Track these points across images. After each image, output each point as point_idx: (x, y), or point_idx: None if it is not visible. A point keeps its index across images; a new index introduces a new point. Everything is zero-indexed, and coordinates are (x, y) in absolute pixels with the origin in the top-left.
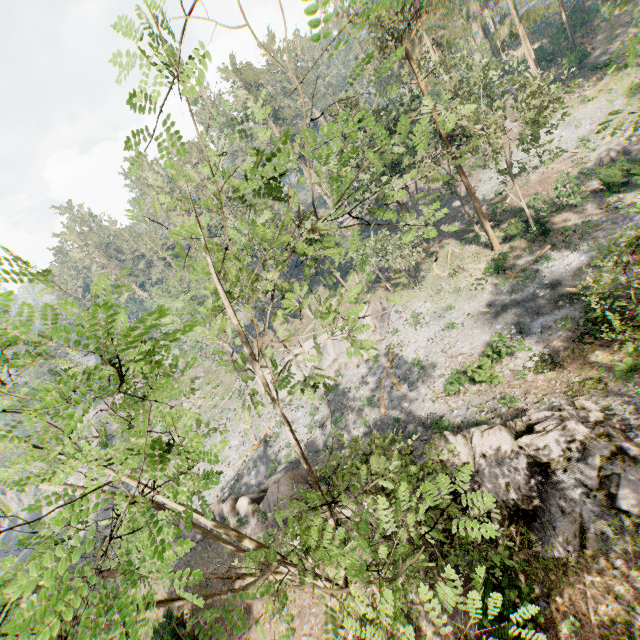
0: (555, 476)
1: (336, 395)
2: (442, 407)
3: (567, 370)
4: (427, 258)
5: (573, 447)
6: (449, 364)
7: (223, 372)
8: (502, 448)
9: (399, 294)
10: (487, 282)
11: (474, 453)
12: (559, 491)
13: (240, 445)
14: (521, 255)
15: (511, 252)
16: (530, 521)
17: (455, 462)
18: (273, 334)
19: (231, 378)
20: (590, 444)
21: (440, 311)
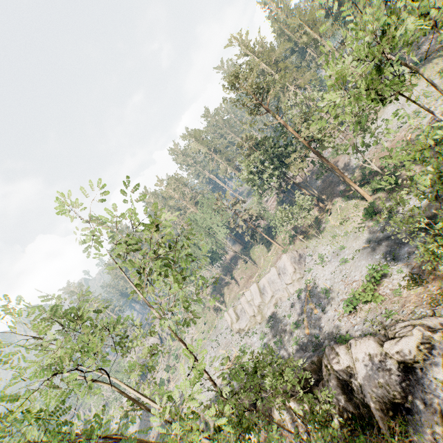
0: (416, 373)
1: (276, 322)
2: (346, 324)
3: (430, 284)
4: (325, 214)
5: (422, 348)
6: (347, 290)
7: (206, 313)
8: (371, 353)
9: (310, 242)
10: (366, 224)
11: (353, 359)
12: (420, 386)
13: (220, 366)
14: (386, 201)
15: (379, 200)
16: (405, 413)
17: (342, 367)
18: (235, 282)
19: (213, 317)
20: (434, 345)
21: (337, 251)
